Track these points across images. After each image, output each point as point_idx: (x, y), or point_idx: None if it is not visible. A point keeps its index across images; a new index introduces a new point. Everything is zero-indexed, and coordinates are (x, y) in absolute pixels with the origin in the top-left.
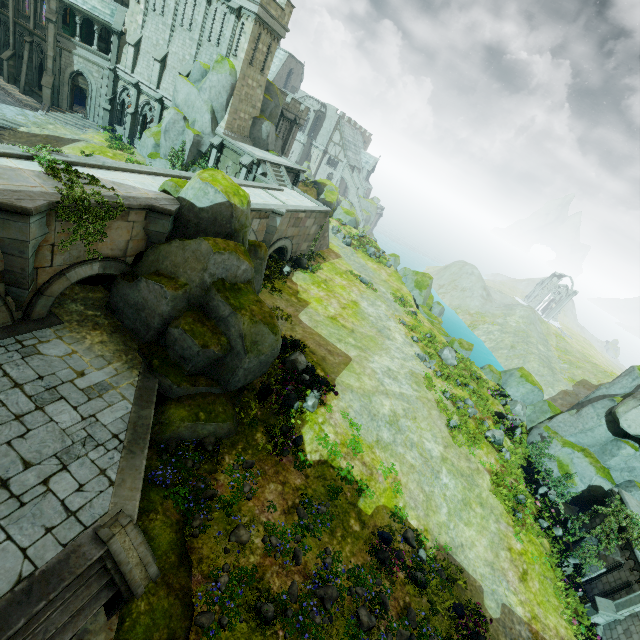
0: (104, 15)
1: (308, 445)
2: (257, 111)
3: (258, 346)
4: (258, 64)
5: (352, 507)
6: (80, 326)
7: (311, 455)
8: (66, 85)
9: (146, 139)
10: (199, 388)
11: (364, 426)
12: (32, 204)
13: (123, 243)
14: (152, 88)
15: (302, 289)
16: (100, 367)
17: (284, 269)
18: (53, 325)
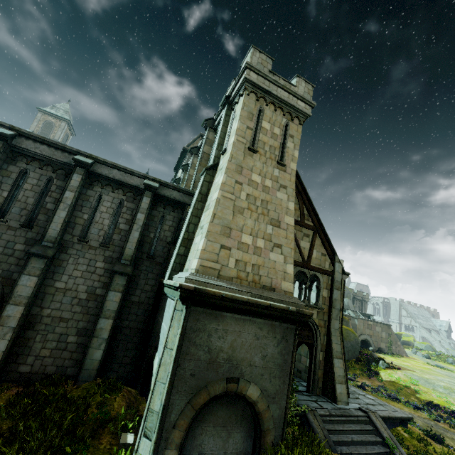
0: None
1: (383, 376)
2: None
3: (348, 337)
4: None
5: (412, 395)
6: None
7: (385, 379)
8: None
9: None
10: None
11: (421, 383)
12: None
13: None
14: None
15: (383, 356)
16: None
17: (369, 348)
18: None
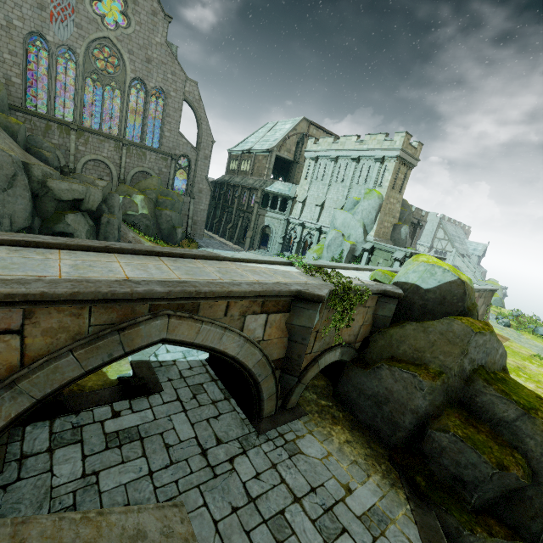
0: (285, 191)
1: None
2: (396, 220)
3: None
4: (397, 187)
5: None
6: (321, 418)
7: None
8: (258, 234)
9: (309, 255)
10: (498, 540)
11: None
12: (322, 292)
13: (357, 328)
14: (313, 223)
15: None
16: (361, 480)
17: None
18: (300, 416)
